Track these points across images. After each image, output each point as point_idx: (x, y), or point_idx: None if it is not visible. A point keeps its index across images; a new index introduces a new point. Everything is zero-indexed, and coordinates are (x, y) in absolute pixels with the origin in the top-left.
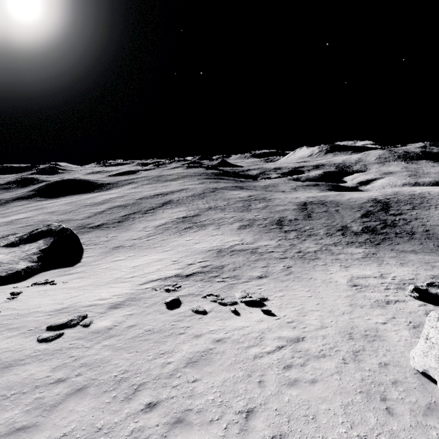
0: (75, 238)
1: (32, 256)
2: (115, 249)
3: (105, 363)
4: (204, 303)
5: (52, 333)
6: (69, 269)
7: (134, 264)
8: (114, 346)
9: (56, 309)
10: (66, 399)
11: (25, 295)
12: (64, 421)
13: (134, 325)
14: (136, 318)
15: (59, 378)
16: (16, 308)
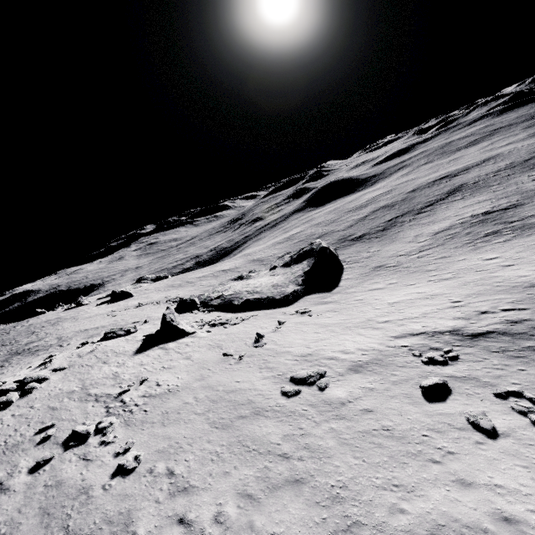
0: (333, 257)
1: (298, 278)
2: (375, 270)
3: (326, 458)
4: (495, 408)
5: (293, 386)
6: (326, 296)
7: (393, 299)
8: (341, 435)
9: (302, 353)
10: (284, 486)
11: (286, 326)
12: (277, 515)
13: (370, 410)
14: (376, 399)
15: (285, 452)
16: (276, 342)
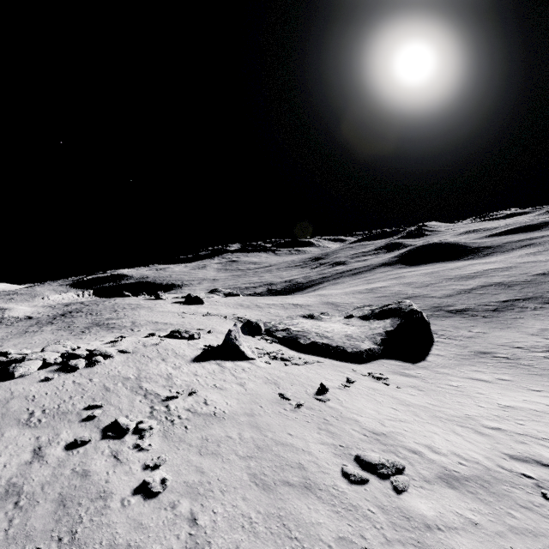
0: (425, 325)
1: (376, 336)
2: (478, 355)
3: None
4: None
5: (357, 468)
6: (409, 367)
7: (506, 401)
8: None
9: (374, 429)
10: None
11: (356, 386)
12: None
13: None
14: (482, 543)
15: None
16: (342, 402)
